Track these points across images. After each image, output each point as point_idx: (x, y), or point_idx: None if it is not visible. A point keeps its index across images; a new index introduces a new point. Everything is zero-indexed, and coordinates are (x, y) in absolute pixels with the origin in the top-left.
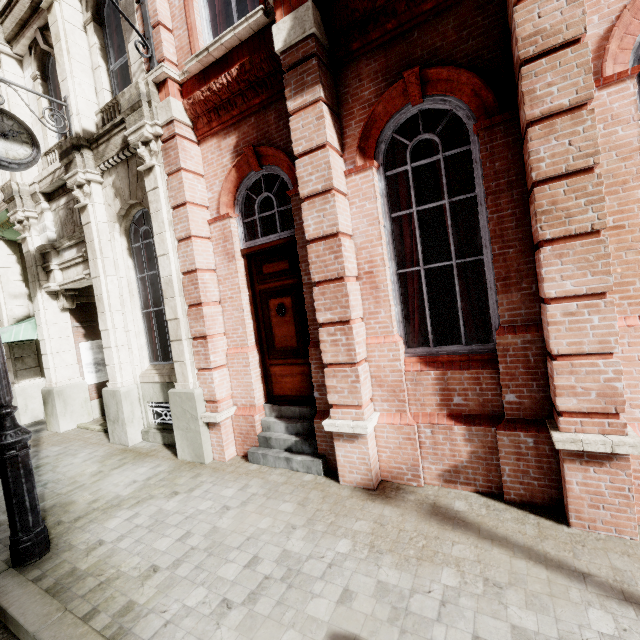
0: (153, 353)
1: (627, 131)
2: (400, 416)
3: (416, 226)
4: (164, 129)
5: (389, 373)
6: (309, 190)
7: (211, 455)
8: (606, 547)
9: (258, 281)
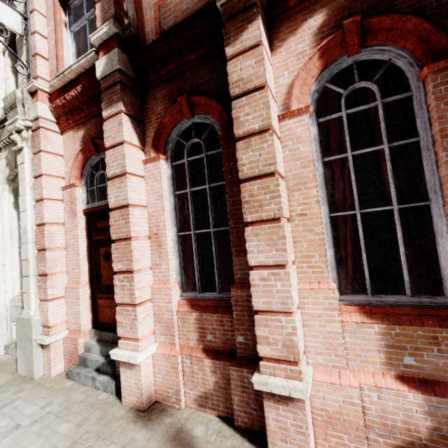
0: None
1: (305, 148)
2: (171, 348)
3: (189, 202)
4: (33, 123)
5: (165, 312)
6: (112, 173)
7: (42, 371)
8: None
9: (94, 233)
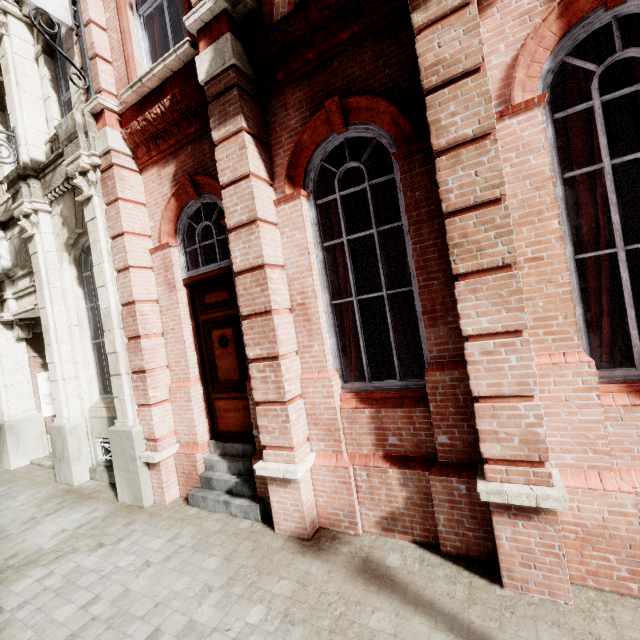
0: (104, 385)
1: (539, 160)
2: (336, 457)
3: (347, 256)
4: (102, 159)
5: (324, 411)
6: (235, 221)
7: (152, 497)
8: (536, 614)
9: (201, 311)
